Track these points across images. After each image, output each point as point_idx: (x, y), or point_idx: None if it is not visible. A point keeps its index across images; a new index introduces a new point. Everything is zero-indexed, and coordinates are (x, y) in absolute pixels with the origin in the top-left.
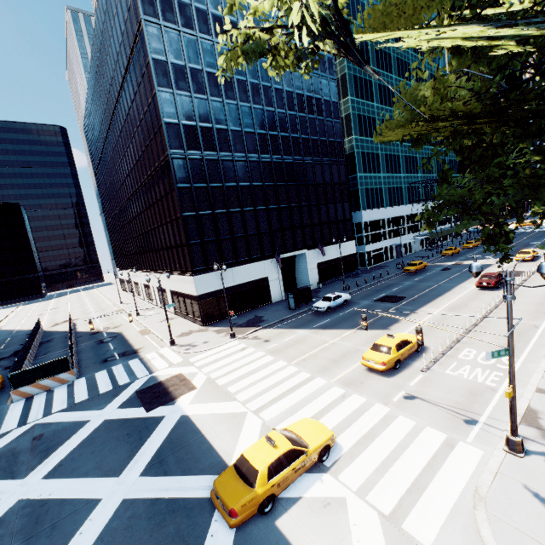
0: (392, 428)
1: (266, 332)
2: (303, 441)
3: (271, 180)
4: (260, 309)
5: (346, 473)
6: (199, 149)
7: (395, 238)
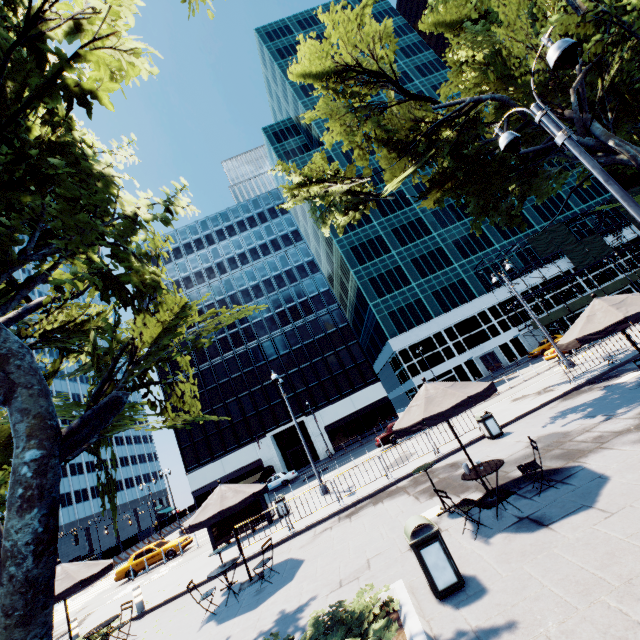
0: None
1: None
2: None
3: (250, 365)
4: None
5: None
6: (183, 372)
7: (475, 348)
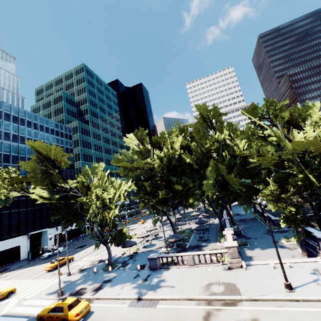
0: (40, 283)
1: (8, 273)
2: (2, 291)
3: None
4: (10, 265)
5: (15, 296)
6: None
7: None
